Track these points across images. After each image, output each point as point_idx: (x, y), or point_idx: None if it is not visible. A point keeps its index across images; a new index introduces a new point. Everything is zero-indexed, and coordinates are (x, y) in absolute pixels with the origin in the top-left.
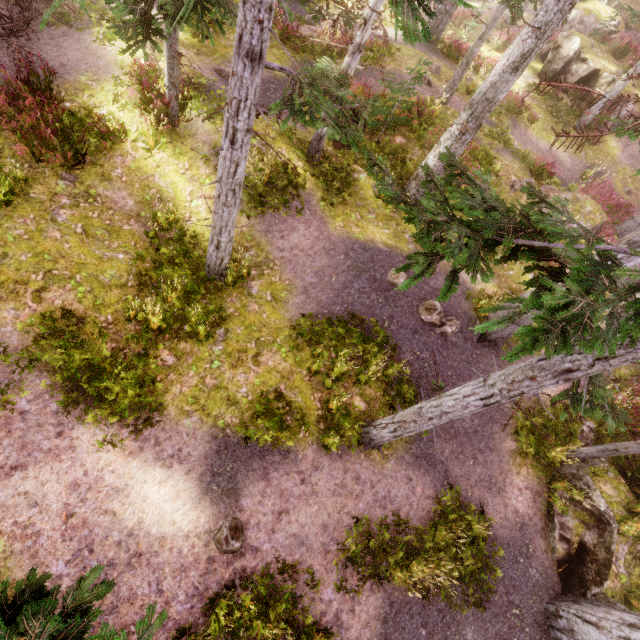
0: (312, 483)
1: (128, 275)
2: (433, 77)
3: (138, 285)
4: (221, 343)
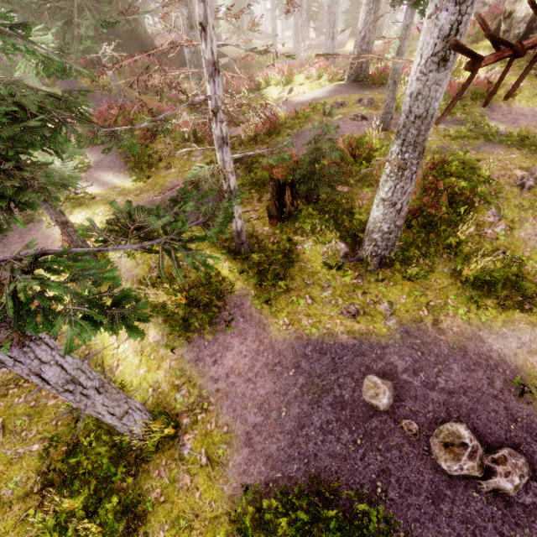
0: None
1: (37, 474)
2: (368, 110)
3: (41, 490)
4: None
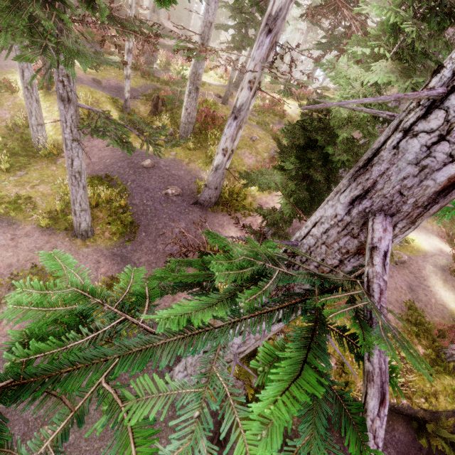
0: (18, 241)
1: None
2: None
3: None
4: (18, 177)
